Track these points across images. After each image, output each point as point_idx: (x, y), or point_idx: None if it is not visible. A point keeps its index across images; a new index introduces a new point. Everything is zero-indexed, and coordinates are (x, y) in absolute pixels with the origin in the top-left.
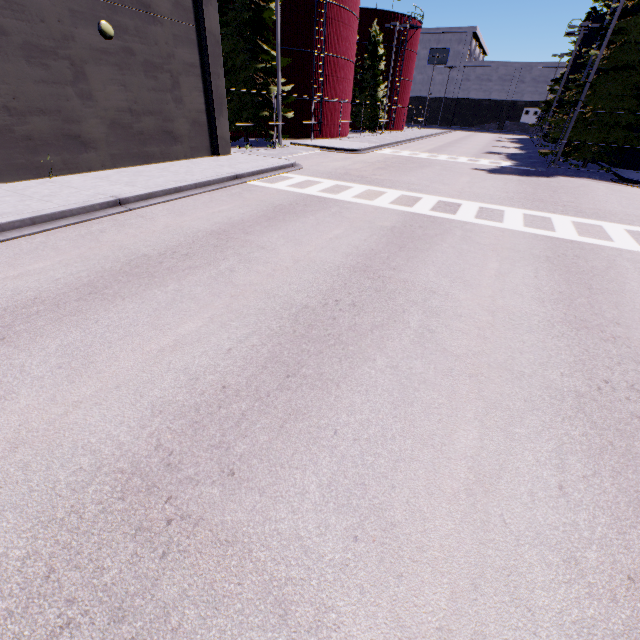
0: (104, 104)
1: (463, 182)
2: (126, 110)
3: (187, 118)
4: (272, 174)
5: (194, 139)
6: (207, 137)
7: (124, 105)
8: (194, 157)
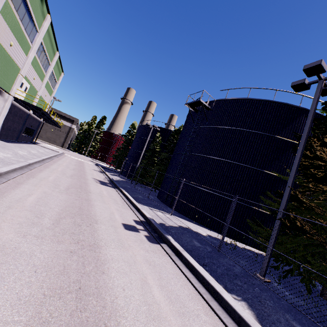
0: (47, 135)
1: (73, 154)
2: (50, 137)
3: (60, 141)
4: (57, 147)
5: (59, 144)
6: (62, 145)
7: (50, 136)
8: (58, 146)
